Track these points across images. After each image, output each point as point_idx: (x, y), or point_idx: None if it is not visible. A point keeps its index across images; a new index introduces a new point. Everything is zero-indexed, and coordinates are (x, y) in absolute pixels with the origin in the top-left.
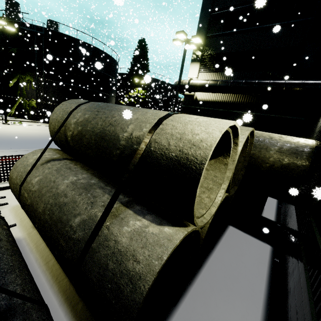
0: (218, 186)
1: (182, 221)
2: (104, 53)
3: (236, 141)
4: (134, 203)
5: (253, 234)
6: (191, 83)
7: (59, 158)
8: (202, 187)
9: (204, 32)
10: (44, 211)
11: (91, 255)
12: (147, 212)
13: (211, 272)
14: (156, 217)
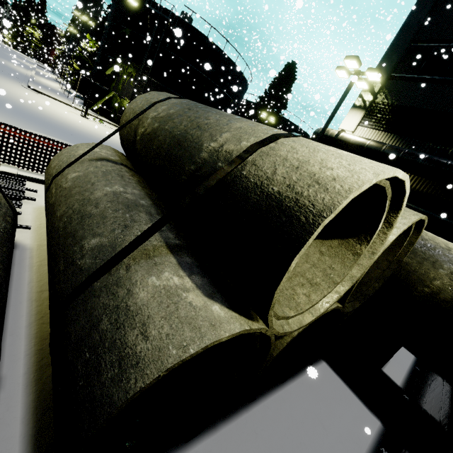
0: (331, 285)
1: (249, 309)
2: (235, 66)
3: (393, 219)
4: (185, 251)
5: (356, 391)
6: (342, 136)
7: (116, 162)
8: (302, 276)
9: (389, 69)
10: (62, 217)
11: (86, 296)
12: (198, 272)
13: (266, 417)
14: (209, 284)
